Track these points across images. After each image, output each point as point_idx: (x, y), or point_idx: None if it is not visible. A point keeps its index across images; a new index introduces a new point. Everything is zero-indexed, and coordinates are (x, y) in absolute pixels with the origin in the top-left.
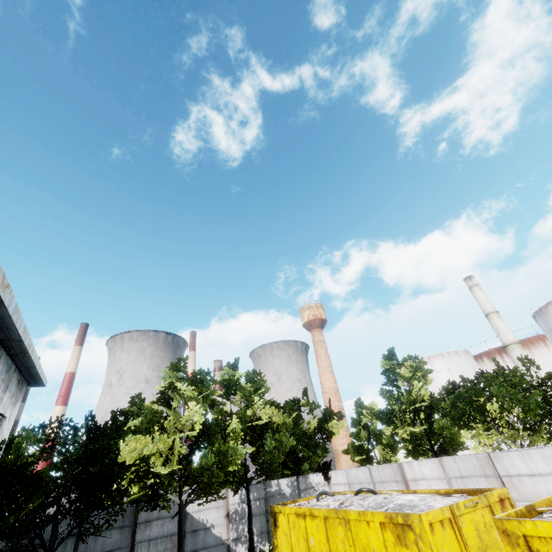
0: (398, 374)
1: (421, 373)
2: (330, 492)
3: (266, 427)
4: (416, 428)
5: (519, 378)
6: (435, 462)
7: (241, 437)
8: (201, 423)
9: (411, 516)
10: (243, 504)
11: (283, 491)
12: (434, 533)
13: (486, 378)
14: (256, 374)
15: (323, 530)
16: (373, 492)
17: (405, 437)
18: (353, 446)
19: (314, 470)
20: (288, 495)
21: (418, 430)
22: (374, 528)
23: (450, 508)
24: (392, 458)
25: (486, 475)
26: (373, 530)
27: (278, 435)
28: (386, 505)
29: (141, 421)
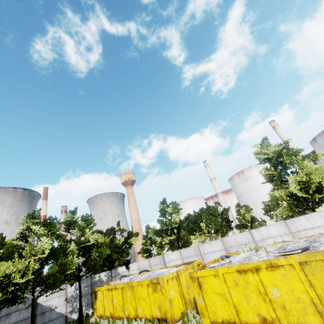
0: (166, 211)
1: (177, 210)
2: (127, 275)
3: (92, 246)
4: (172, 237)
5: (214, 210)
6: (178, 252)
7: (76, 253)
8: (49, 249)
9: (160, 278)
10: (77, 291)
11: (102, 279)
12: (168, 284)
13: (202, 211)
14: (88, 216)
15: (121, 294)
16: (148, 271)
17: (167, 242)
18: (143, 249)
19: (121, 265)
20: (105, 281)
21: (173, 238)
22: (144, 287)
23: (177, 272)
24: (161, 253)
25: (197, 255)
26: (143, 288)
27: (100, 249)
28: (151, 276)
29: (3, 252)
